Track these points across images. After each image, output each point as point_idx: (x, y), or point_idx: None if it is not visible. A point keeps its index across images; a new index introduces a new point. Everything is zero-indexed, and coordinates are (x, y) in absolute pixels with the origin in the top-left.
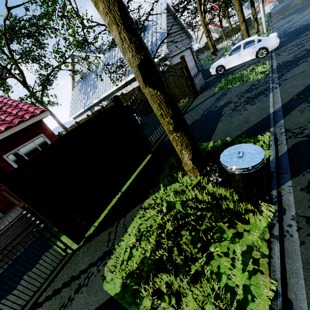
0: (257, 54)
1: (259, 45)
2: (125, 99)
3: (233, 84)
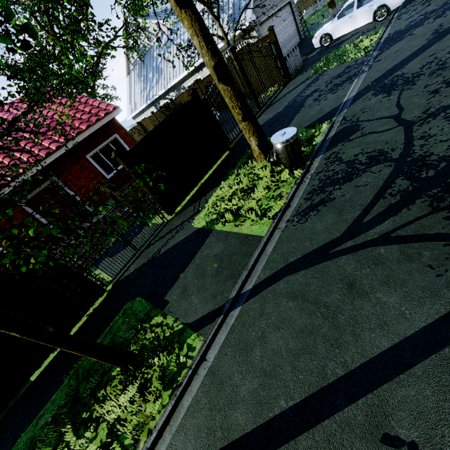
0: (375, 16)
1: (378, 2)
2: (200, 88)
3: (330, 65)
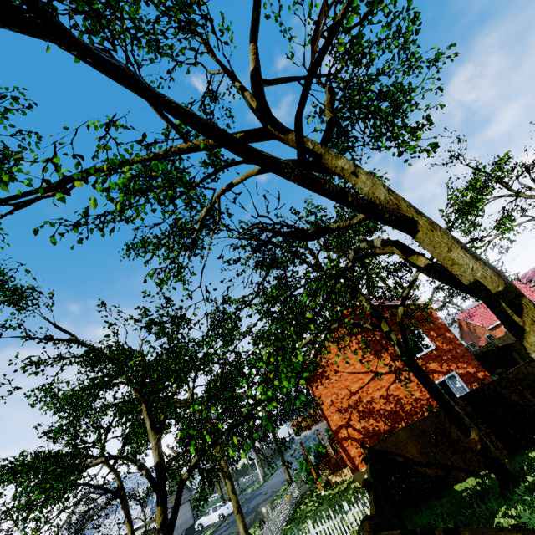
0: (220, 517)
1: (220, 511)
2: None
3: None
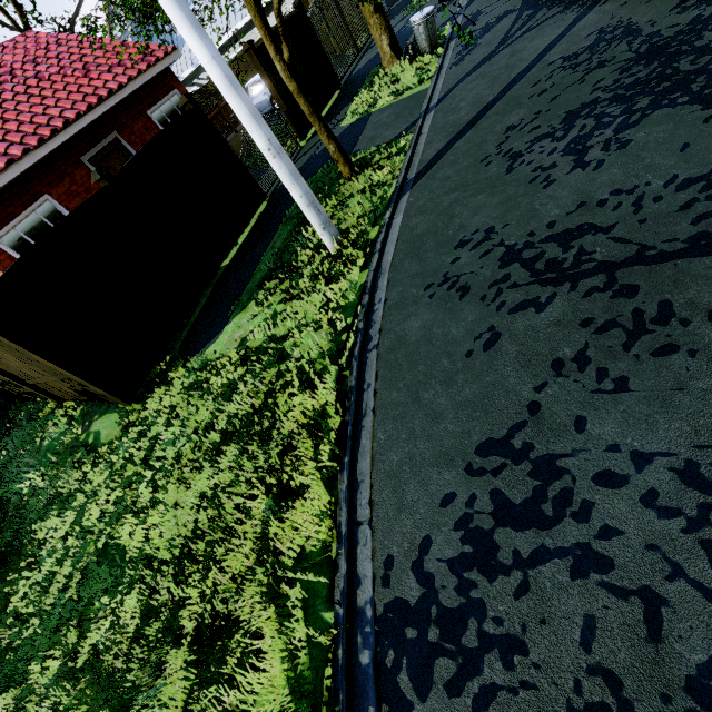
0: None
1: None
2: None
3: None
